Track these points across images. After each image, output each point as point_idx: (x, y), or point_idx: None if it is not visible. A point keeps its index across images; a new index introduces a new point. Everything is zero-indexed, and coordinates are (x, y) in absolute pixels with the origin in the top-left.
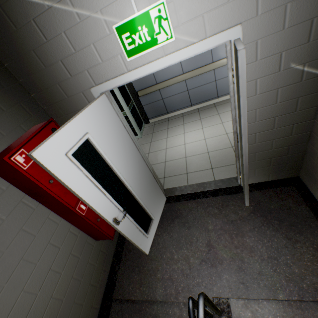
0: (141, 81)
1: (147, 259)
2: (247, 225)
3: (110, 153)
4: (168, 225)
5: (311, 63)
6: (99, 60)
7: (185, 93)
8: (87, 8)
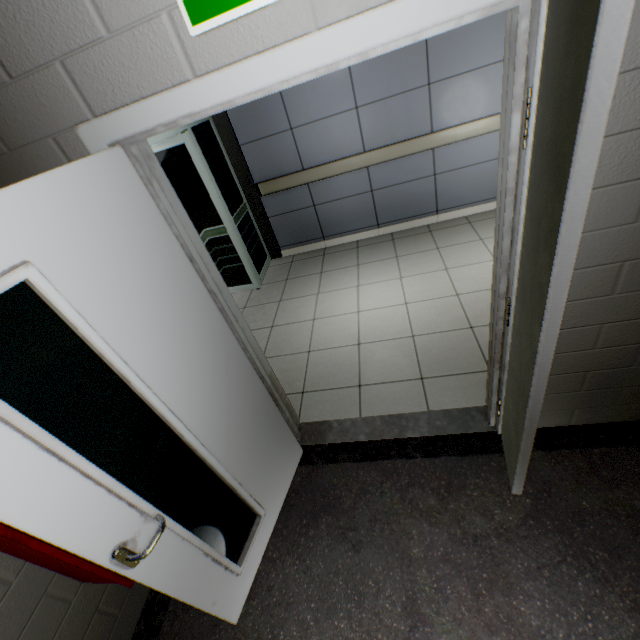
0: (268, 161)
1: (232, 639)
2: (518, 557)
3: (125, 334)
4: (302, 533)
5: None
6: (99, 28)
7: (366, 196)
8: None
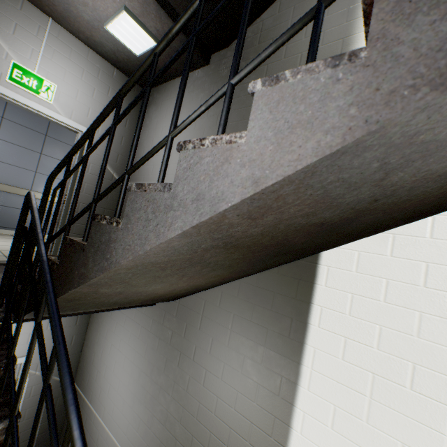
0: None
1: None
2: None
3: None
4: None
5: (117, 174)
6: None
7: None
8: (0, 38)
